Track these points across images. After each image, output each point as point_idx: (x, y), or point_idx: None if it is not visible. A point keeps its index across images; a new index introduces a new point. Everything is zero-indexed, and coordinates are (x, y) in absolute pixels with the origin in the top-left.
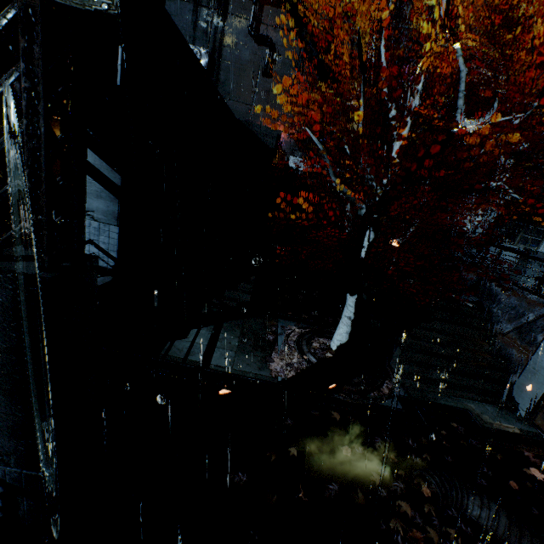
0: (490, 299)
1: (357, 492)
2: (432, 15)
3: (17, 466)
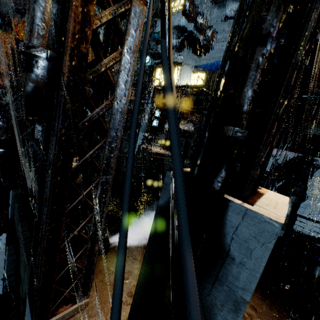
0: None
1: None
2: None
3: None
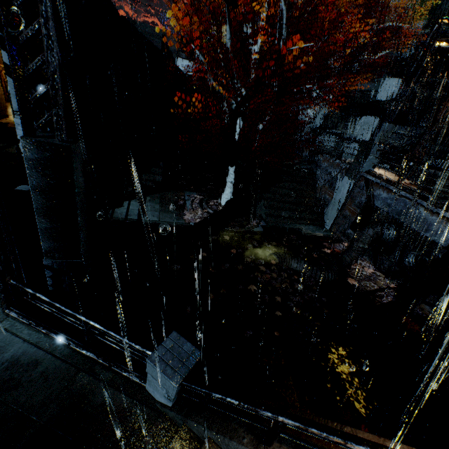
0: (317, 166)
1: (239, 266)
2: None
3: (59, 258)
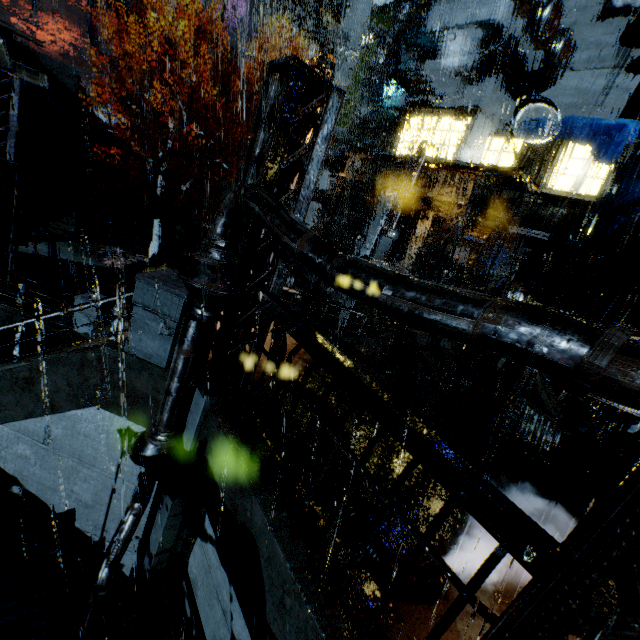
0: None
1: None
2: (224, 3)
3: None
